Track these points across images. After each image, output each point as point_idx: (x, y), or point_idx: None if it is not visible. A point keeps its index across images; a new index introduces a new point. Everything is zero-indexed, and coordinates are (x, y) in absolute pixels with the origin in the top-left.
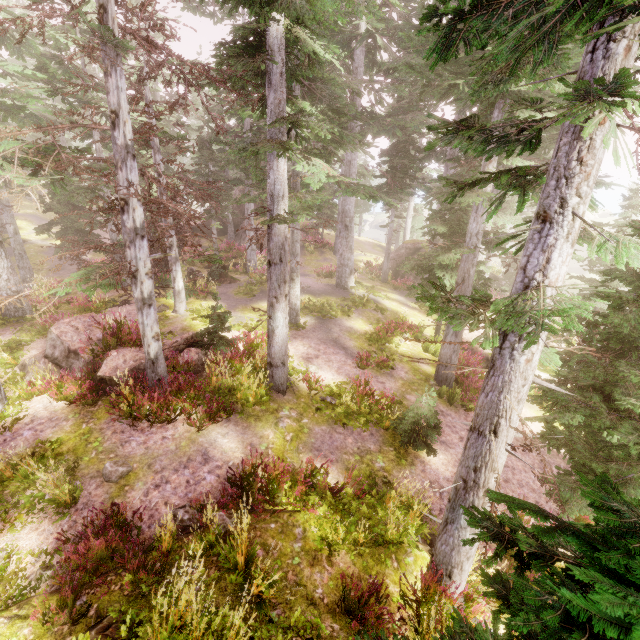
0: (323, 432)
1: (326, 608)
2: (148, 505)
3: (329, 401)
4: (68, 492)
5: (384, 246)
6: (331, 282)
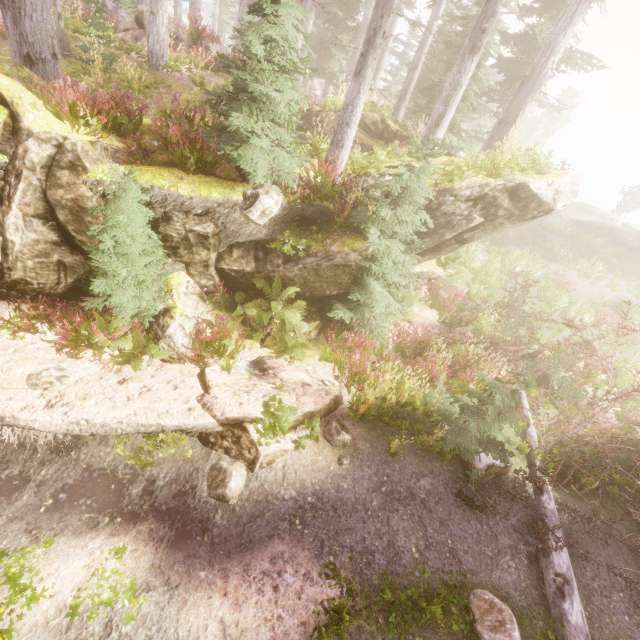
0: None
1: None
2: None
3: None
4: None
5: None
6: None
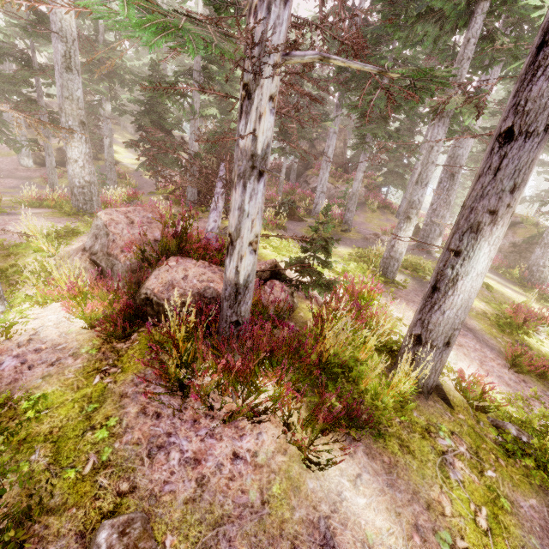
0: (539, 518)
1: None
2: None
3: (515, 434)
4: None
5: None
6: None
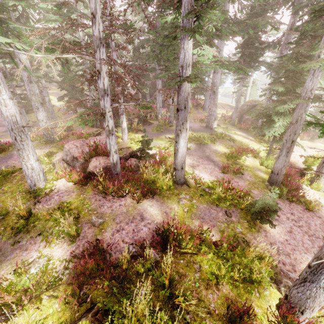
0: (205, 208)
1: (217, 317)
2: (114, 241)
3: (207, 191)
4: (75, 230)
5: (231, 105)
6: (202, 125)
